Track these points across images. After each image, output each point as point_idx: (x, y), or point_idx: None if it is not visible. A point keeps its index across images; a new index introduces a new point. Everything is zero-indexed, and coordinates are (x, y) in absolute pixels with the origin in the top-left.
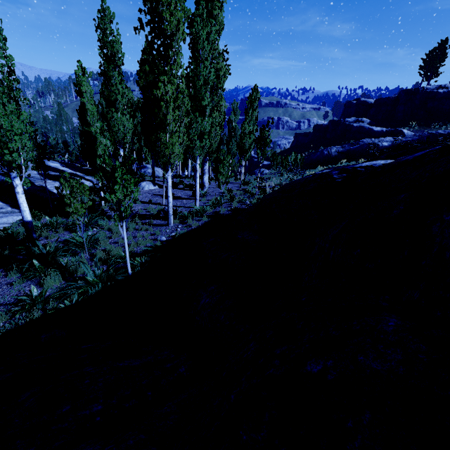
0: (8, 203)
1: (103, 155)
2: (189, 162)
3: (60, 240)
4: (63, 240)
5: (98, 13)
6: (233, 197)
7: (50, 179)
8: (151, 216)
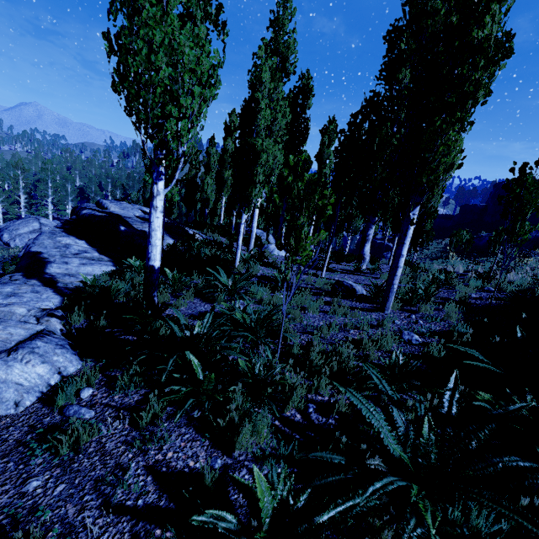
0: (95, 247)
1: (262, 183)
2: (311, 231)
3: (192, 312)
4: (198, 313)
5: (278, 4)
6: (449, 278)
7: None
8: (321, 291)
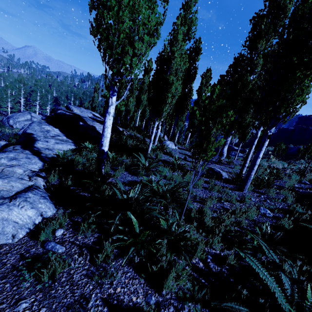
0: (64, 133)
1: (170, 103)
2: (189, 135)
3: (124, 180)
4: (127, 181)
5: None
6: (279, 173)
7: (98, 122)
8: None
